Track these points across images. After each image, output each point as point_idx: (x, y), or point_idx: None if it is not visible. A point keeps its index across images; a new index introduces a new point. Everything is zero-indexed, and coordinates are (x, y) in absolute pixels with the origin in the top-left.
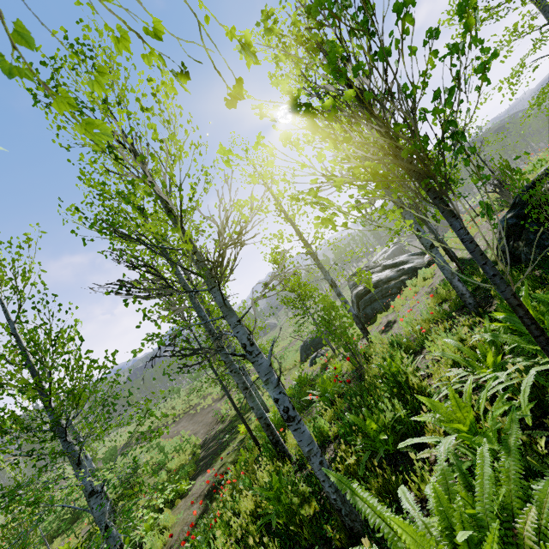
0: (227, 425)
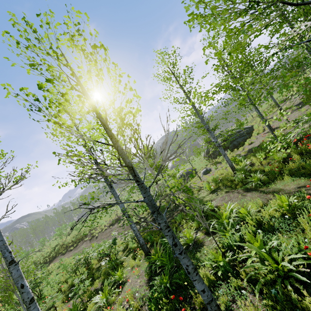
0: None
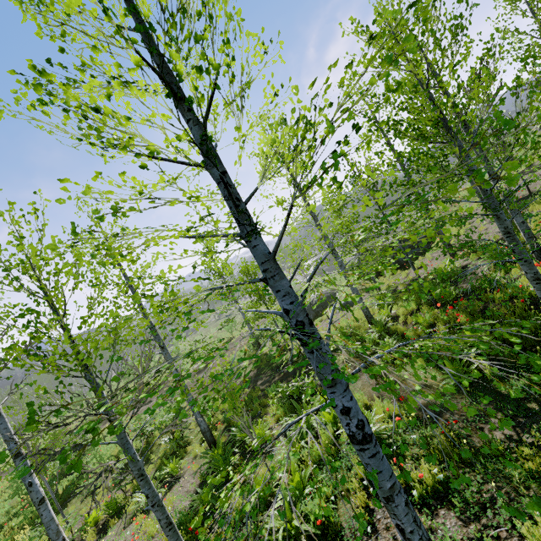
0: (260, 371)
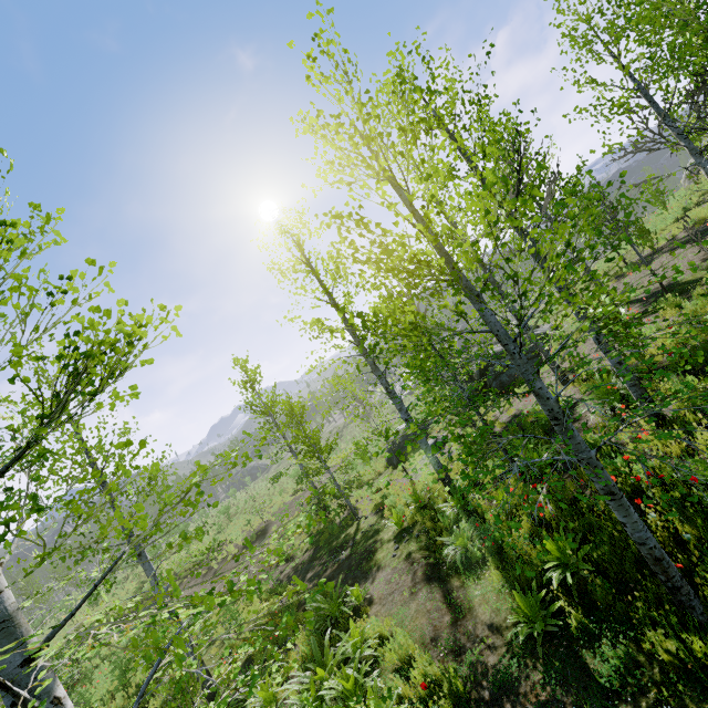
0: (316, 553)
